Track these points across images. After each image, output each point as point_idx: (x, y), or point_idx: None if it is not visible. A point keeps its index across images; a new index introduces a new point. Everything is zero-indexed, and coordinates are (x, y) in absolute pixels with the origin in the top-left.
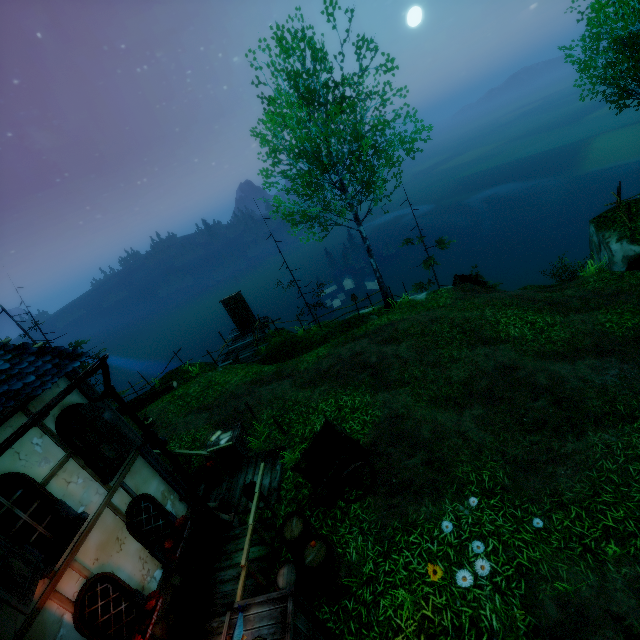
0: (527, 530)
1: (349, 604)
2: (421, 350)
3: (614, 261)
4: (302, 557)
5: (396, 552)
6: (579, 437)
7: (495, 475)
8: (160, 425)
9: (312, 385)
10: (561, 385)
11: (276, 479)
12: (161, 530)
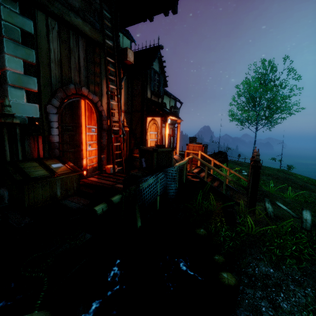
0: (267, 187)
1: None
2: None
3: None
4: None
5: None
6: (302, 191)
7: (265, 183)
8: None
9: None
10: (306, 186)
11: None
12: (168, 146)
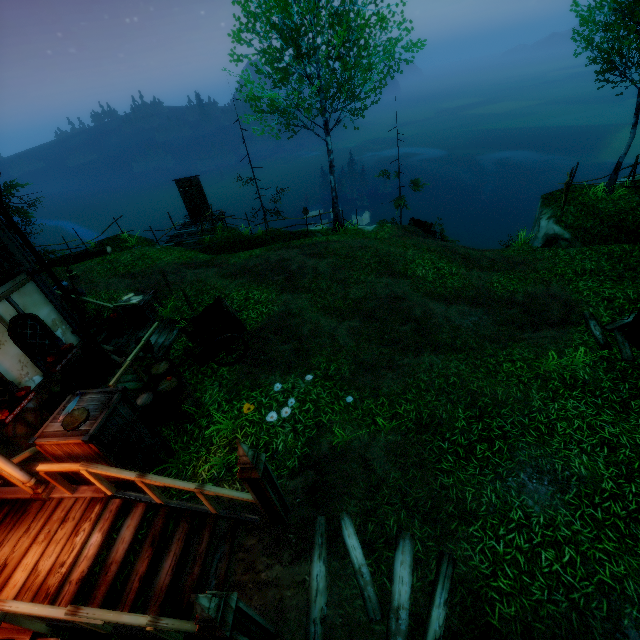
0: (340, 404)
1: (189, 426)
2: (337, 268)
3: (537, 236)
4: (157, 385)
5: (237, 400)
6: (417, 356)
7: (341, 368)
8: (83, 280)
9: (233, 277)
10: (429, 319)
11: (170, 340)
12: (46, 348)
